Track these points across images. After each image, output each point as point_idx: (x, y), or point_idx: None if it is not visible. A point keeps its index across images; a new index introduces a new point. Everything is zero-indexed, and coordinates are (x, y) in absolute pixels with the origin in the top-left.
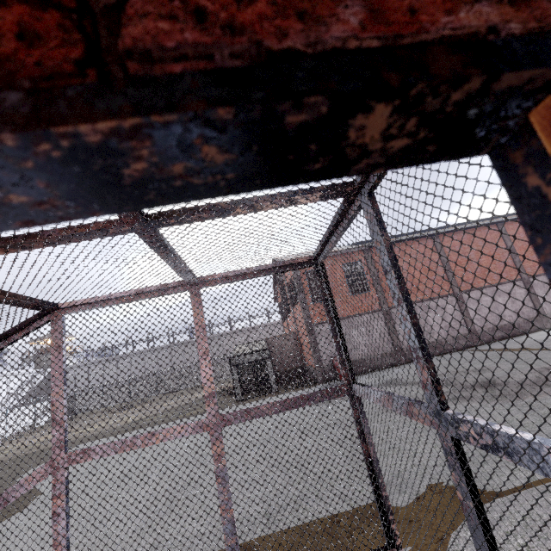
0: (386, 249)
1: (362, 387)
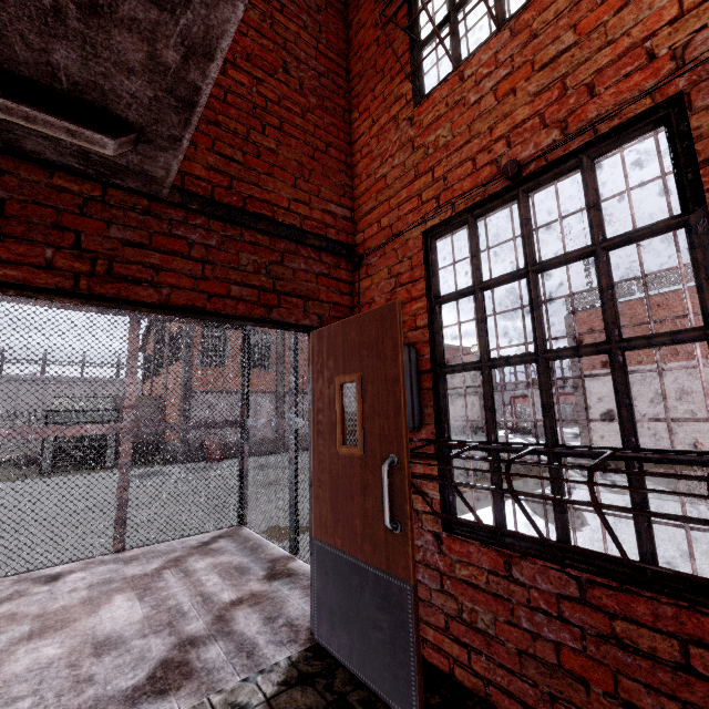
0: (295, 337)
1: (253, 420)
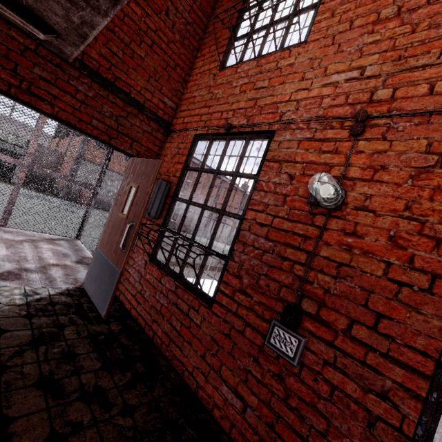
0: None
1: (101, 189)
